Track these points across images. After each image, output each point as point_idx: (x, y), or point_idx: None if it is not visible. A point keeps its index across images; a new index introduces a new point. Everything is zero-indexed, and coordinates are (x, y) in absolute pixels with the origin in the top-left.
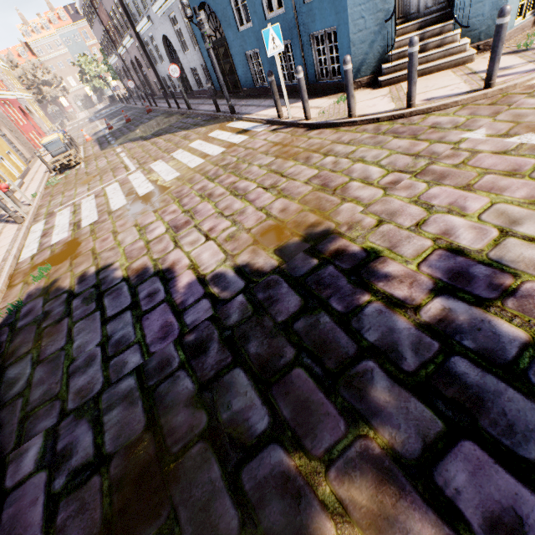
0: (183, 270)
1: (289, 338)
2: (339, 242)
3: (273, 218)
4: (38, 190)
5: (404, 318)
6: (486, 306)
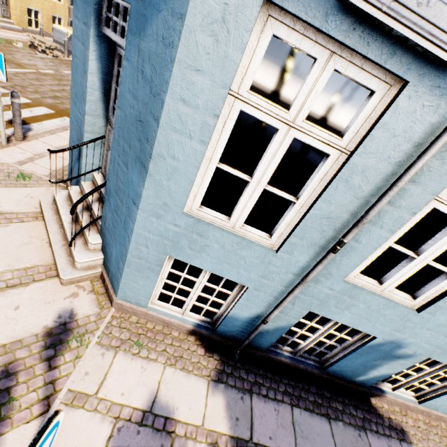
0: None
1: None
2: None
3: None
4: None
5: None
6: None
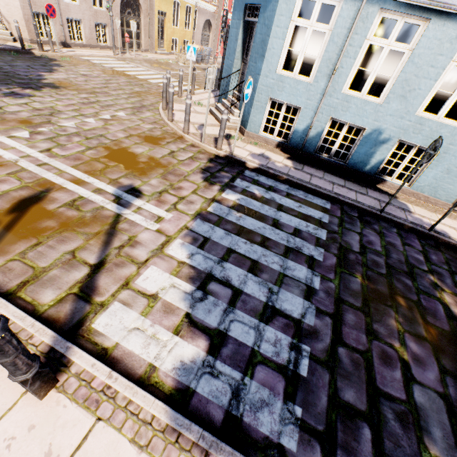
0: (50, 74)
1: (4, 79)
2: (50, 89)
3: (76, 85)
4: (154, 57)
5: (4, 88)
6: (3, 94)
